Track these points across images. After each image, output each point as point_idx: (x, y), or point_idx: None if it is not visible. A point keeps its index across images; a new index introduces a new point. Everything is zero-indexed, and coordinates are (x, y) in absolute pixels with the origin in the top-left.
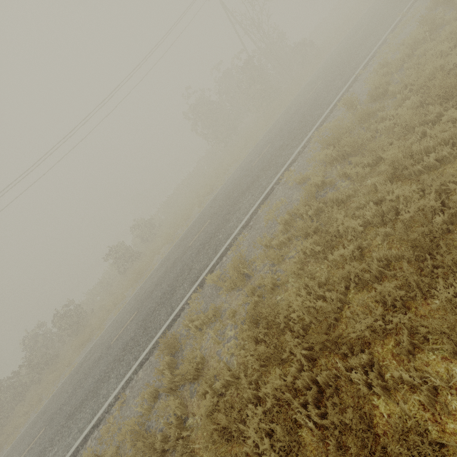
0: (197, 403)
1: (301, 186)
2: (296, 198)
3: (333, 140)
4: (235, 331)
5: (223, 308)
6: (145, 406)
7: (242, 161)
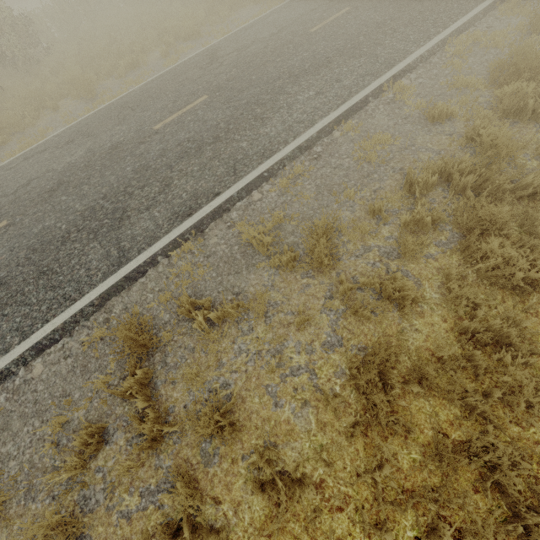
0: (224, 479)
1: (434, 127)
2: (426, 144)
3: (529, 72)
4: (309, 358)
5: (268, 298)
6: (72, 457)
7: (274, 8)
